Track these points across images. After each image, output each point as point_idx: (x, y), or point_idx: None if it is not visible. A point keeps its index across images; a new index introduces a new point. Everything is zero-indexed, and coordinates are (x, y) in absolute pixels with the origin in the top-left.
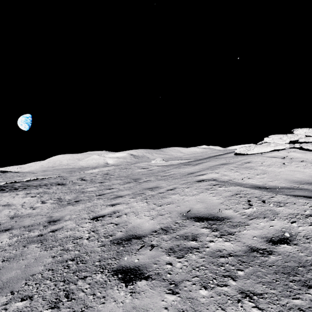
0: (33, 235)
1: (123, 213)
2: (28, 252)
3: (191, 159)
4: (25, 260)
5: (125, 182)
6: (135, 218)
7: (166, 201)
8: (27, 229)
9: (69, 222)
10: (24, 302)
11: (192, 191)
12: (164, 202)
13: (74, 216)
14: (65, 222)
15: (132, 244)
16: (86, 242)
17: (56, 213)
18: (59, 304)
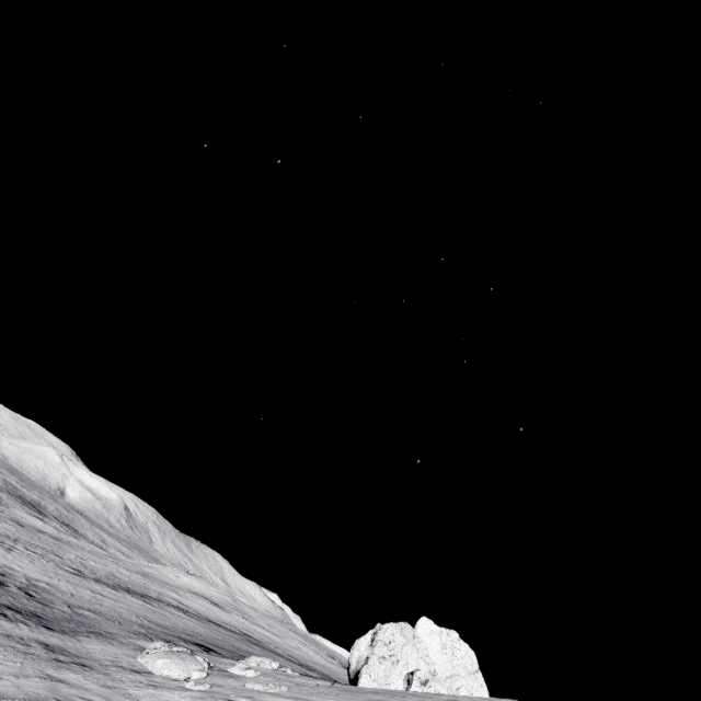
0: None
1: None
2: None
3: None
4: None
5: None
6: None
7: None
8: None
9: None
10: None
11: None
12: None
13: None
14: None
15: None
16: None
17: None
18: None
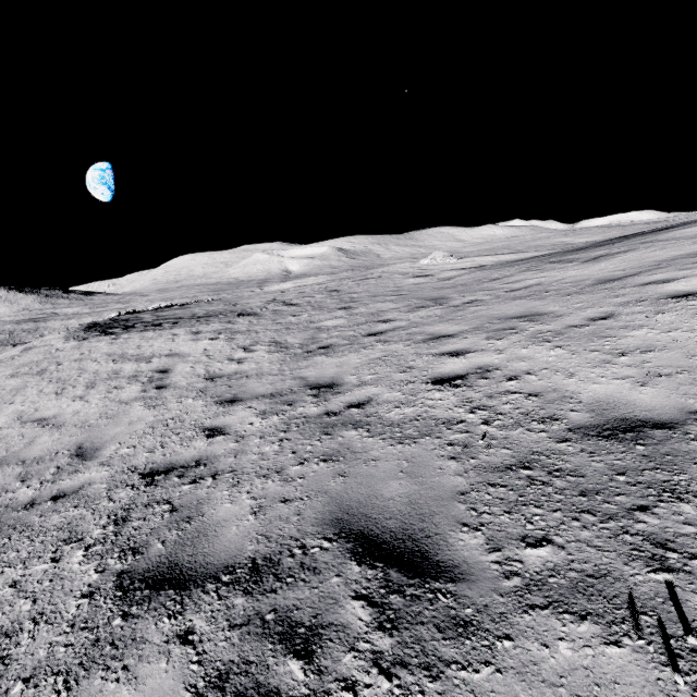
0: (312, 413)
1: (515, 371)
2: (361, 446)
3: (523, 252)
4: (379, 461)
5: (409, 305)
6: (576, 383)
7: (628, 343)
8: (278, 401)
9: (374, 388)
10: (542, 549)
11: (691, 321)
12: (621, 346)
13: (371, 377)
14: (359, 388)
15: (663, 441)
16: (494, 431)
17: (306, 371)
18: (673, 564)
